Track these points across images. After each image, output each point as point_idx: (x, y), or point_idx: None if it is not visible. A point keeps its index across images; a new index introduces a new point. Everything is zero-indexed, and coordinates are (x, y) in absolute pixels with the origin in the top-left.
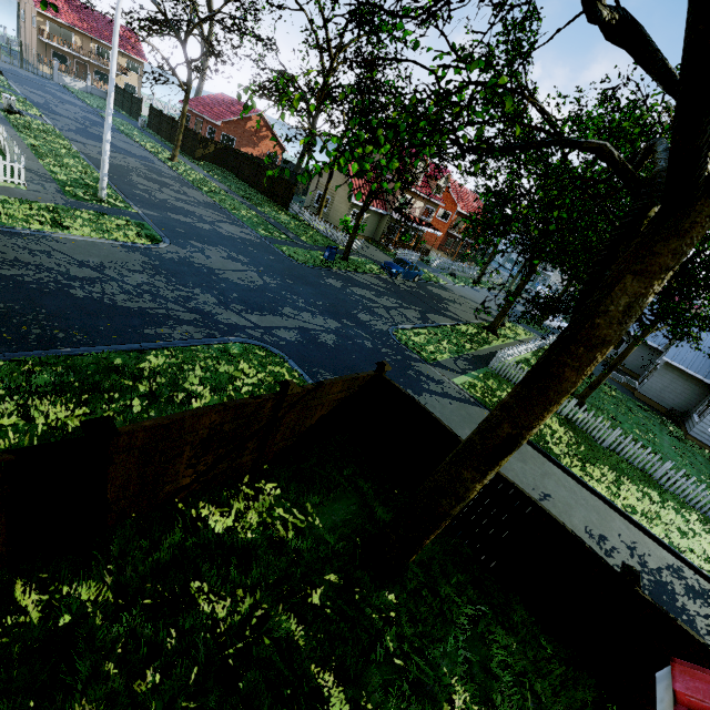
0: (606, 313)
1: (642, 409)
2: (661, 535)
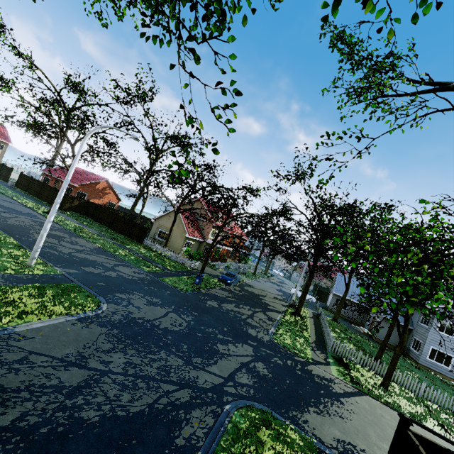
0: None
1: (388, 351)
2: None
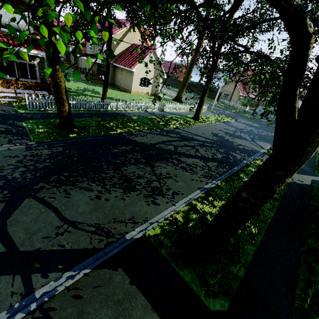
0: None
1: None
2: None
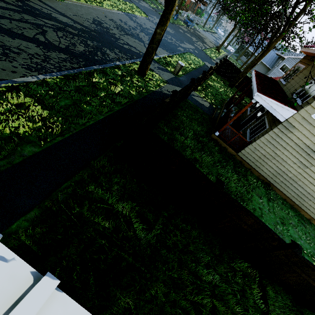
0: (271, 46)
1: None
2: None
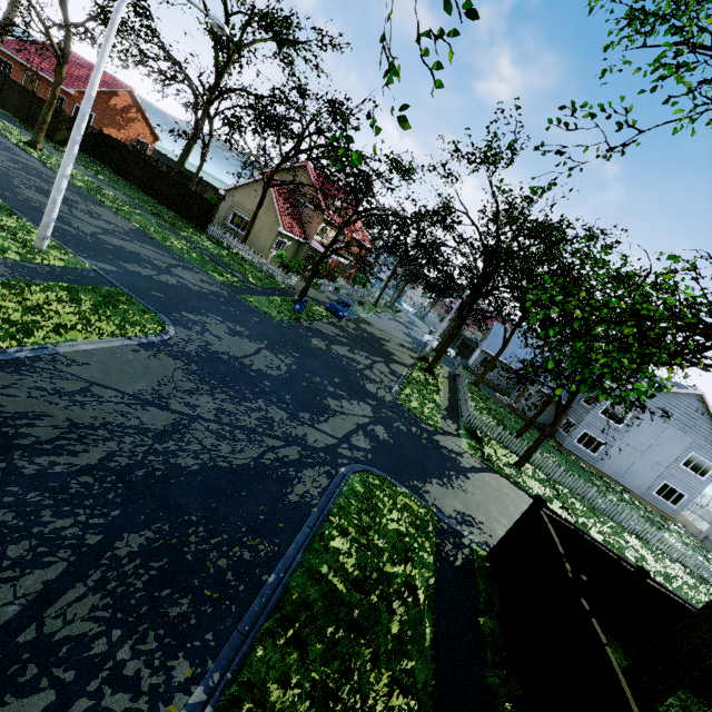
0: None
1: (531, 428)
2: (623, 554)
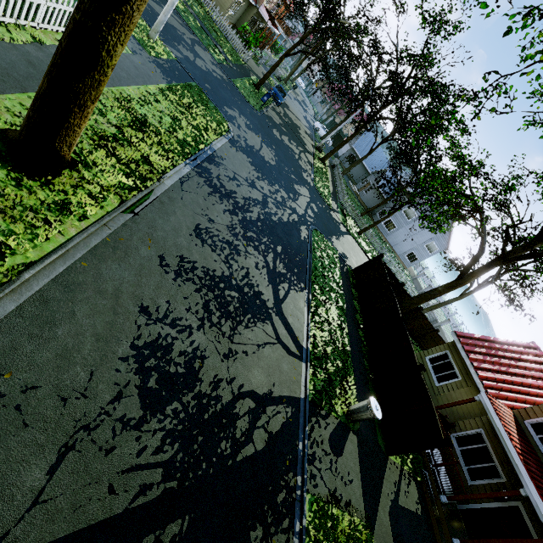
0: (469, 281)
1: (363, 210)
2: None
